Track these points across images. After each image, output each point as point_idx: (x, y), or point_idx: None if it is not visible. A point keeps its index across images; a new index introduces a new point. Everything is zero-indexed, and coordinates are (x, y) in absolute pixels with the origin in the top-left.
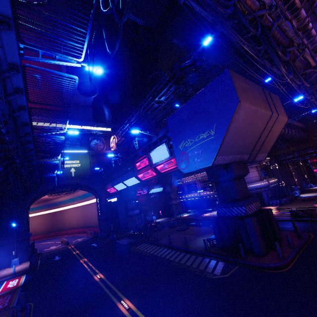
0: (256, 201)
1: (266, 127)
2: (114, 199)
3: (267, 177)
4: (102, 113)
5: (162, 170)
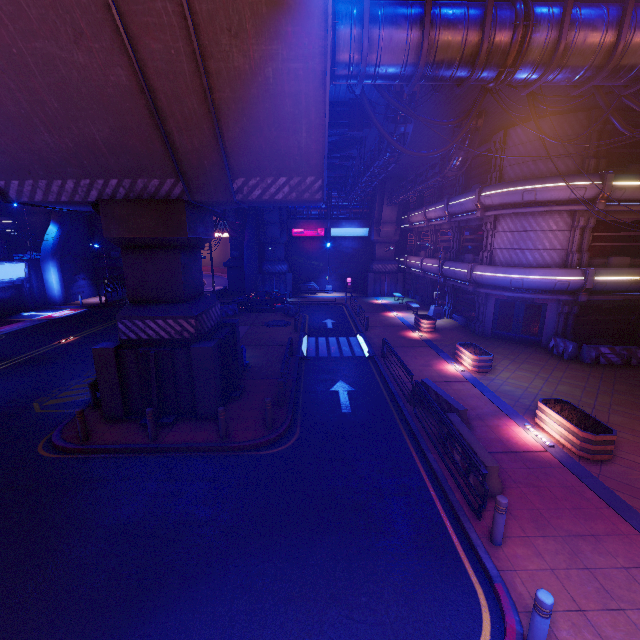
0: (178, 318)
1: (153, 64)
2: None
3: (626, 259)
4: None
5: None
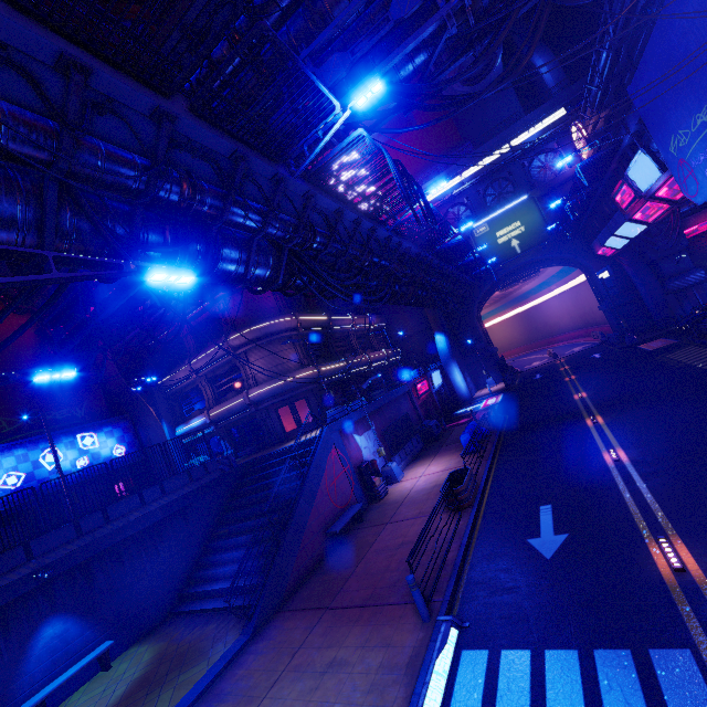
0: None
1: None
2: (604, 274)
3: None
4: (536, 73)
5: (674, 196)
